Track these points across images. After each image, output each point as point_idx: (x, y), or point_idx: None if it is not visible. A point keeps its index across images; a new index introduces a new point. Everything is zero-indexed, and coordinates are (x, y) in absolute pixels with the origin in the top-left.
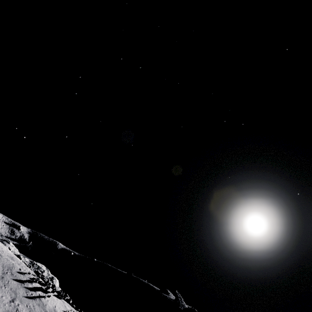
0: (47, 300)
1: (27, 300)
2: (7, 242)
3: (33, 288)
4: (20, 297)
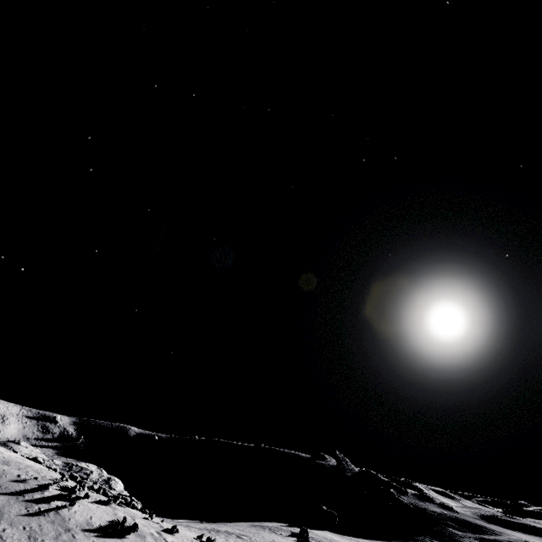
0: (73, 512)
1: (27, 519)
2: (15, 442)
3: (45, 500)
4: (10, 517)
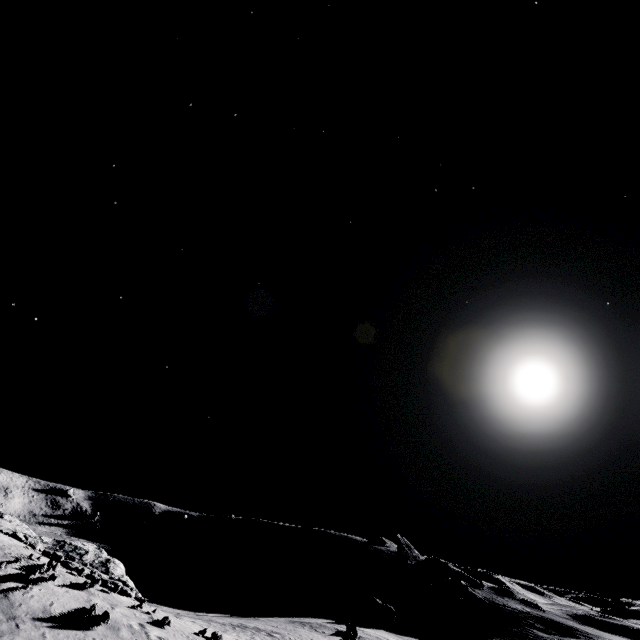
0: (29, 596)
1: None
2: None
3: None
4: None
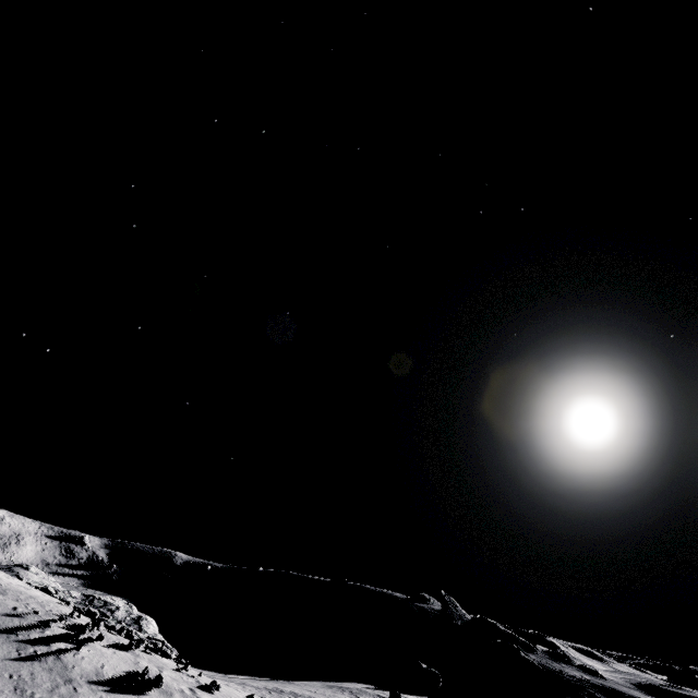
0: (80, 658)
1: (16, 664)
2: (23, 567)
3: (45, 640)
4: None
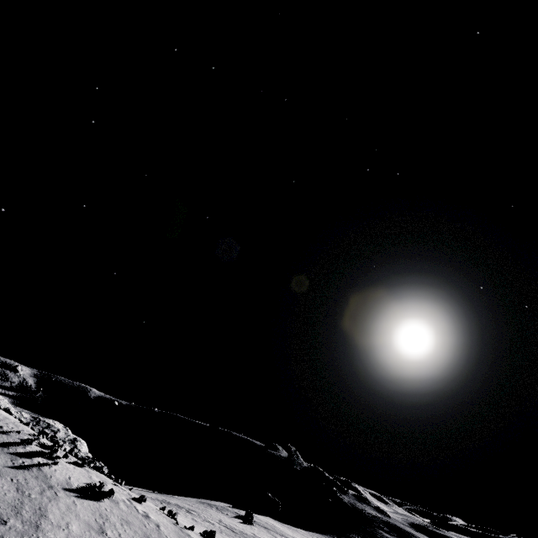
0: (53, 470)
1: (13, 471)
2: None
3: (27, 454)
4: None
